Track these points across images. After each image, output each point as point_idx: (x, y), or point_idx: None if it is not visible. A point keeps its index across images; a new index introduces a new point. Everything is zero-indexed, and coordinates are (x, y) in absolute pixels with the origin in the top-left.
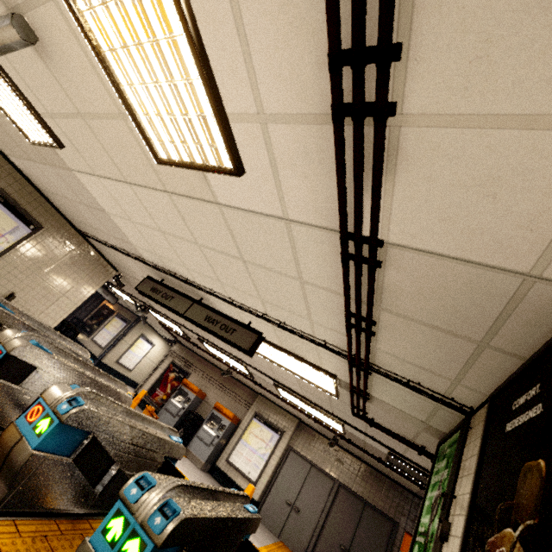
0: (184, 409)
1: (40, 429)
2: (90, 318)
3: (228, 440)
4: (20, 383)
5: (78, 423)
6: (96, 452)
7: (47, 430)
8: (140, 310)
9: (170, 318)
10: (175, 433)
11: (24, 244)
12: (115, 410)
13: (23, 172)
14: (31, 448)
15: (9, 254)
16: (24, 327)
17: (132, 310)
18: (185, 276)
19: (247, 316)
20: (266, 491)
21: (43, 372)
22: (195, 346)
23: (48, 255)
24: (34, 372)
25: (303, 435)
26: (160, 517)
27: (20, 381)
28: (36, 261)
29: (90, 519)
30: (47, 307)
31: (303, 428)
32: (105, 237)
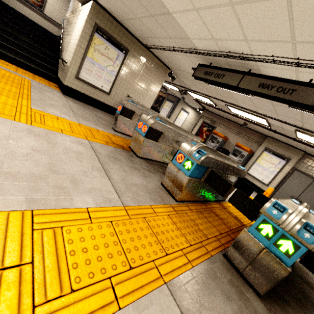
0: (216, 146)
1: (187, 167)
2: (154, 104)
3: (246, 162)
4: (157, 141)
5: (205, 163)
6: (216, 178)
7: (192, 168)
8: (182, 93)
9: (204, 94)
10: (239, 164)
11: (124, 65)
12: (214, 155)
13: (108, 10)
14: (186, 176)
15: (120, 73)
16: (143, 112)
17: (174, 95)
18: (240, 51)
19: (312, 73)
20: (274, 189)
21: (165, 134)
22: (220, 110)
23: (135, 69)
24: (162, 135)
25: (307, 162)
26: (308, 233)
27: (157, 140)
28: (132, 74)
29: (209, 203)
30: (143, 100)
31: (307, 157)
32: (165, 42)
